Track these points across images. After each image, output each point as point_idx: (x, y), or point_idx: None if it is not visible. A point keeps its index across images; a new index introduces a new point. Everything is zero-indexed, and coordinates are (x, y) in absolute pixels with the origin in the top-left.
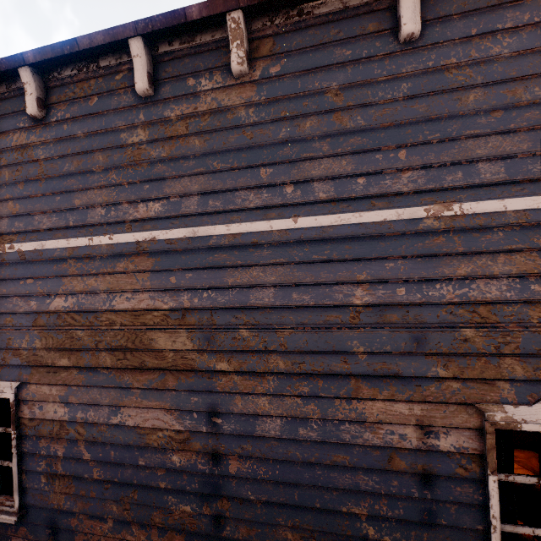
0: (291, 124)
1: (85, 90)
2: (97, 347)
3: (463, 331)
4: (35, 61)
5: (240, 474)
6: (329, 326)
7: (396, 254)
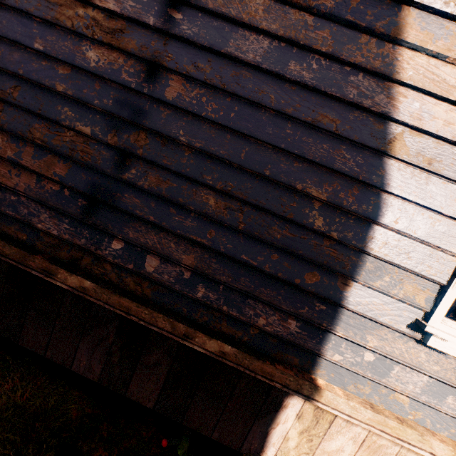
0: None
1: None
2: None
3: None
4: None
5: (178, 103)
6: None
7: None
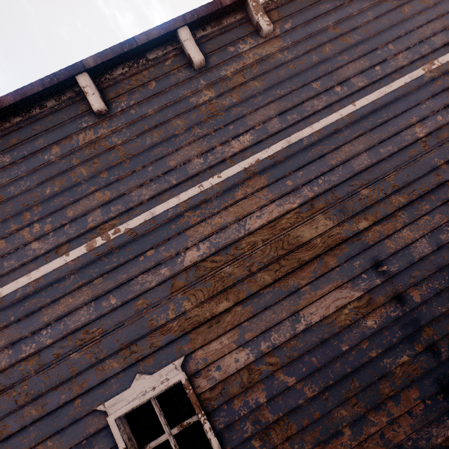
0: (316, 52)
1: (141, 80)
2: (251, 271)
3: None
4: (95, 64)
5: (424, 298)
6: (413, 159)
7: (423, 98)
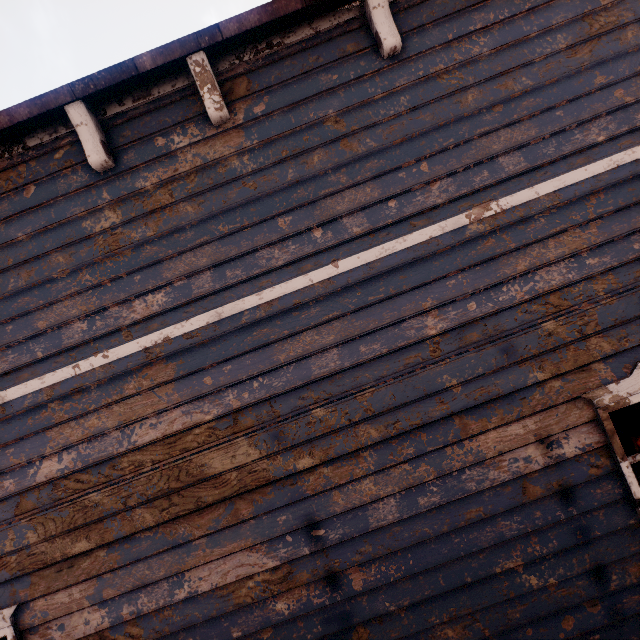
0: (296, 163)
1: (14, 181)
2: (126, 505)
3: (544, 326)
4: None
5: (369, 586)
6: (411, 370)
7: (454, 269)
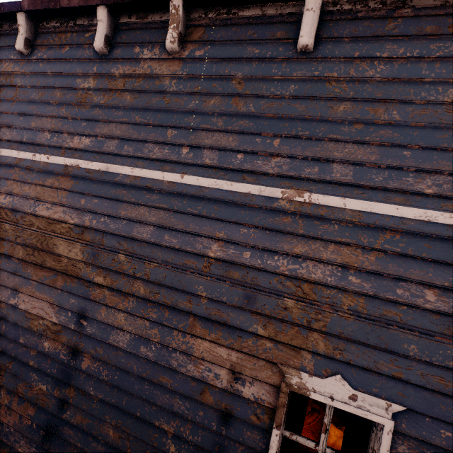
0: (200, 99)
1: (62, 40)
2: (16, 240)
3: (286, 301)
4: (28, 9)
5: (88, 371)
6: (185, 269)
7: (251, 222)
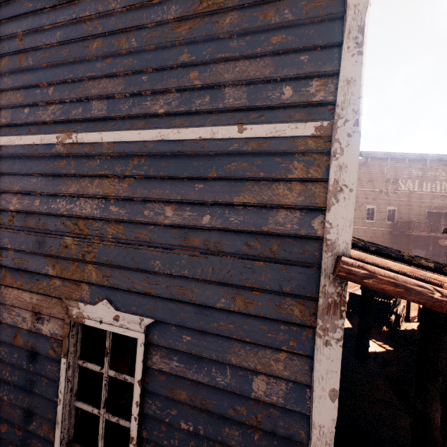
0: None
1: None
2: None
3: (66, 239)
4: None
5: None
6: None
7: (37, 171)
